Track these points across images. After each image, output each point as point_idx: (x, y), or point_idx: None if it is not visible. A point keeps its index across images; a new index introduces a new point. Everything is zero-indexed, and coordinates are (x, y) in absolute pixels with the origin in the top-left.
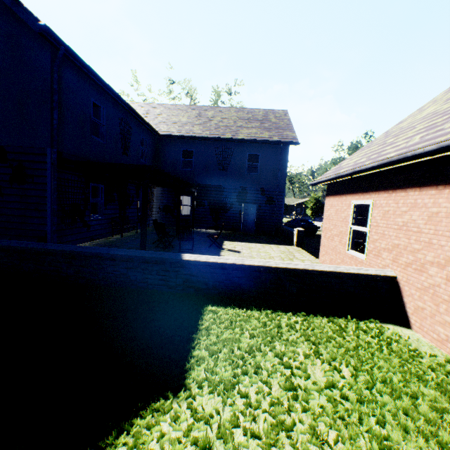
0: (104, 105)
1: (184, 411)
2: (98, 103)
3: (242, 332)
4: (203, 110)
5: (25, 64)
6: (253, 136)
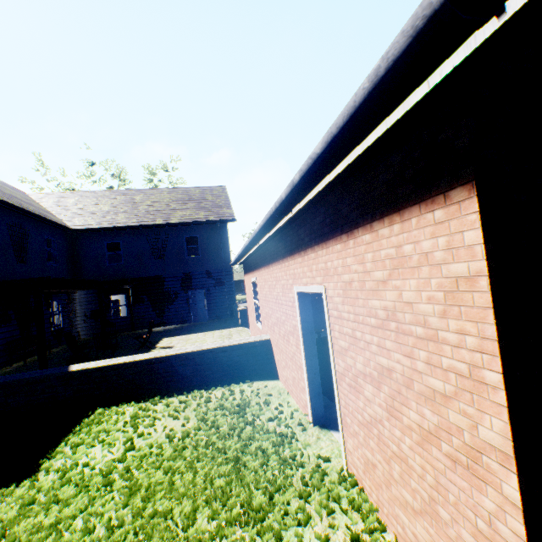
0: None
1: (24, 490)
2: None
3: (116, 422)
4: (130, 195)
5: None
6: (188, 218)
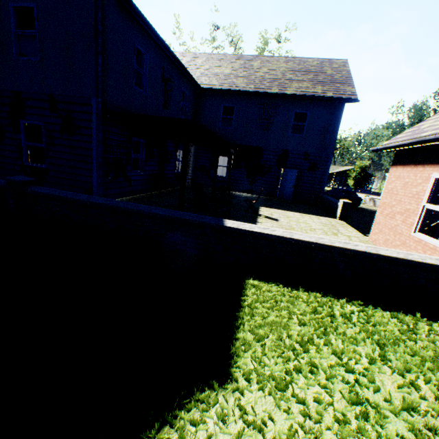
0: (147, 52)
1: (231, 409)
2: (141, 48)
3: (289, 317)
4: (248, 60)
5: (70, 1)
6: (303, 91)
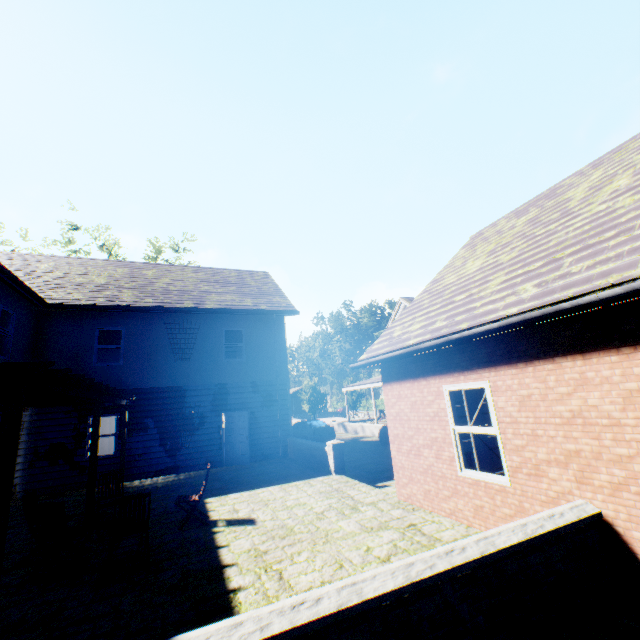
0: None
1: None
2: None
3: None
4: (137, 268)
5: None
6: (230, 304)
